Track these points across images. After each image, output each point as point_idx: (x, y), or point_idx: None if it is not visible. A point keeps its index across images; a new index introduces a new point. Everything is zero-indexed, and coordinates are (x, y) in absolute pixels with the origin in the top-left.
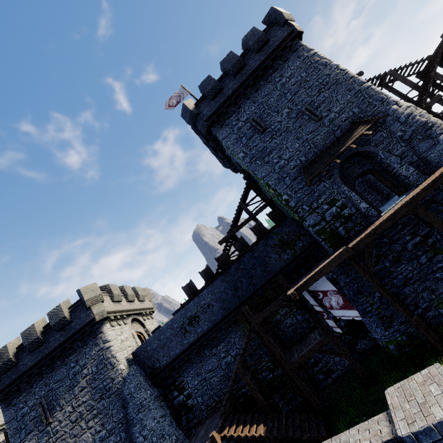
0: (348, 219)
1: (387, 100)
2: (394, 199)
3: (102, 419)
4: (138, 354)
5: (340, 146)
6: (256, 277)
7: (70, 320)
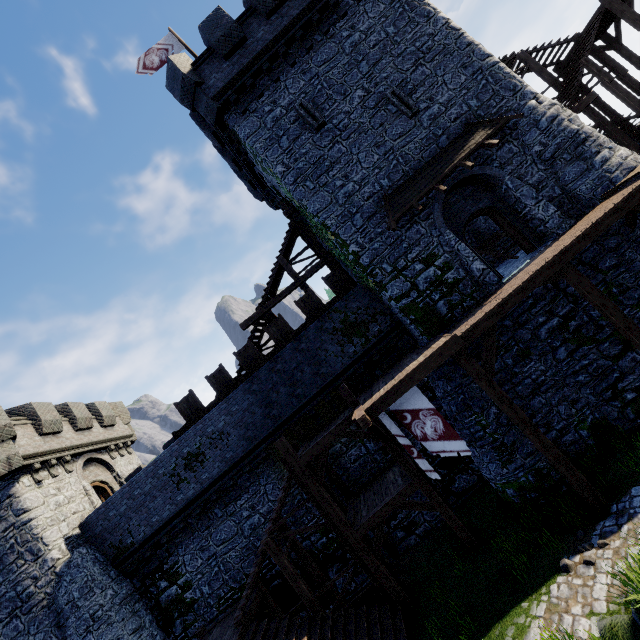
0: (453, 287)
1: (523, 89)
2: (517, 258)
3: None
4: (91, 525)
5: (446, 163)
6: (303, 384)
7: None
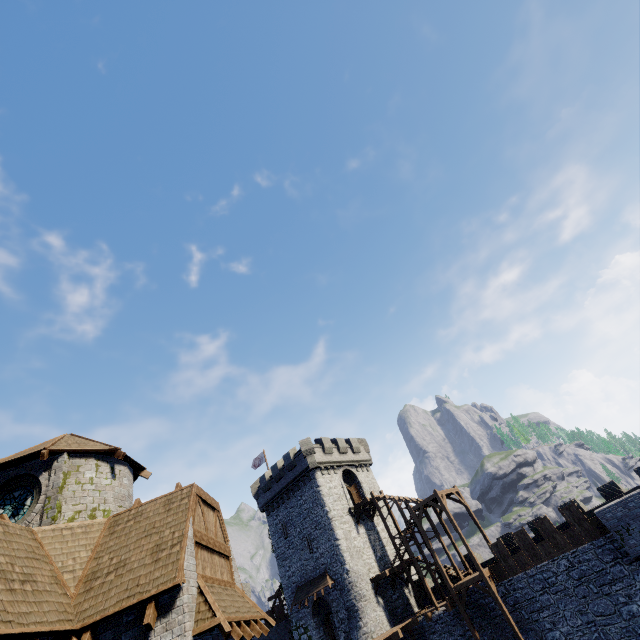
0: None
1: (344, 565)
2: None
3: None
4: None
5: (312, 588)
6: None
7: None
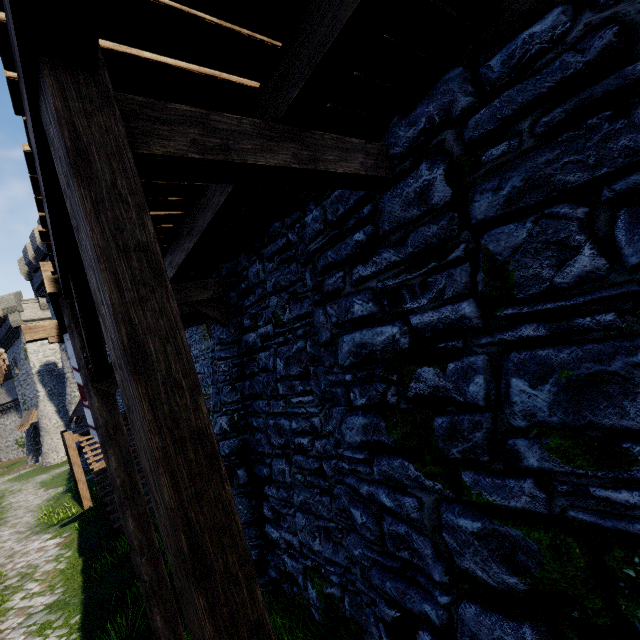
0: None
1: None
2: None
3: None
4: None
5: None
6: None
7: None
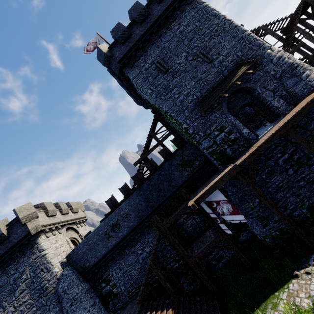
0: (234, 142)
1: (263, 45)
2: (266, 126)
3: (41, 313)
4: (70, 257)
5: (227, 83)
6: (164, 191)
7: (8, 235)
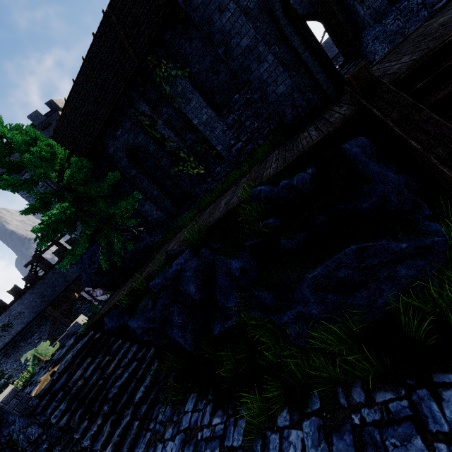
0: None
1: None
2: None
3: None
4: None
5: None
6: (59, 286)
7: None
